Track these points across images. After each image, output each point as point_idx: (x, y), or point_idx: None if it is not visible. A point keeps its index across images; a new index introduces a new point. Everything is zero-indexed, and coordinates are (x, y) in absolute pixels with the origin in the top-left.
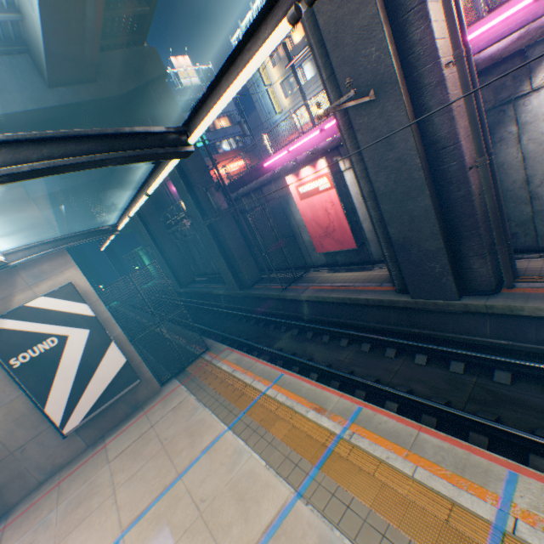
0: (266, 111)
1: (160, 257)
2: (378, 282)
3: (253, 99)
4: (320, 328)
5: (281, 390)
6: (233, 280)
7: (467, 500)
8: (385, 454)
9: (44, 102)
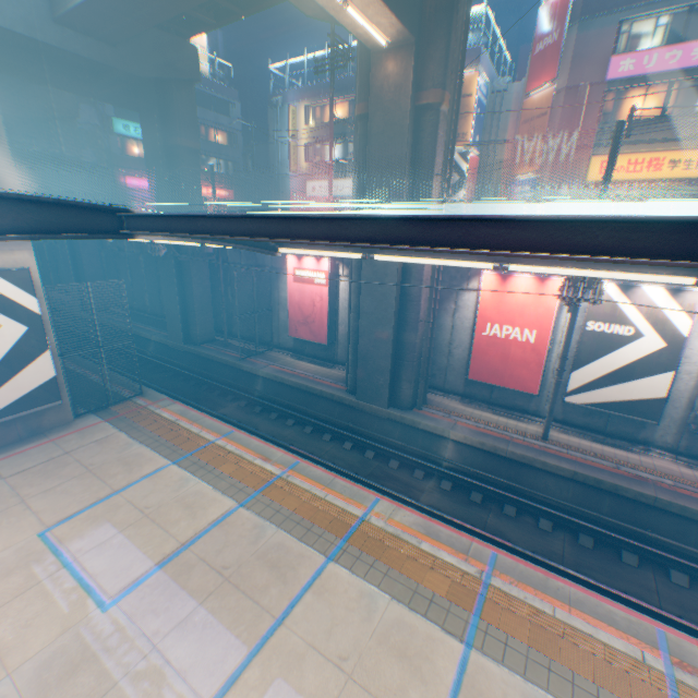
0: (280, 161)
1: (67, 260)
2: (335, 380)
3: (271, 139)
4: (271, 405)
5: (232, 442)
6: (181, 329)
7: (352, 508)
8: (310, 487)
9: (41, 33)
